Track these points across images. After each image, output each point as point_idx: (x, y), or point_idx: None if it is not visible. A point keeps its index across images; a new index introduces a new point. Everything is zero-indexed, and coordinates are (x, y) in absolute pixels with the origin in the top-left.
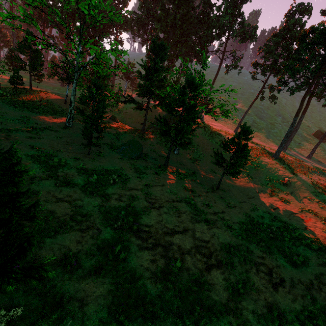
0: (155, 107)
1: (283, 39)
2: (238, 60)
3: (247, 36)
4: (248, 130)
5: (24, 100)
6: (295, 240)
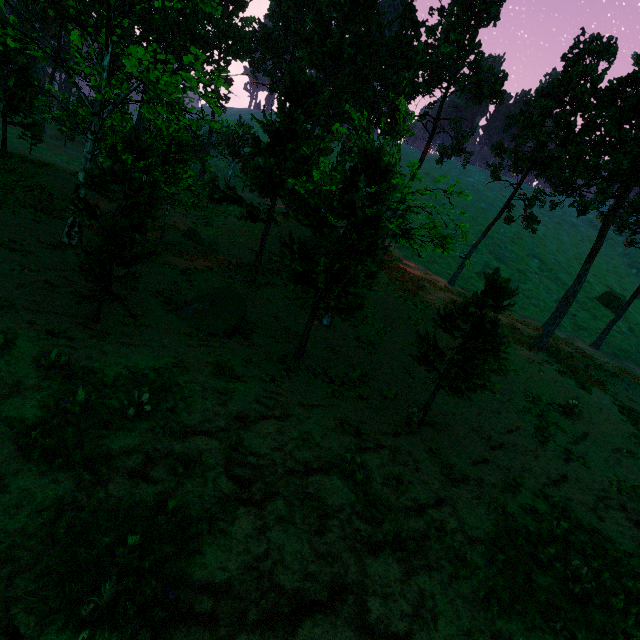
0: (286, 217)
1: (557, 104)
2: (465, 139)
3: (485, 91)
4: (506, 287)
5: None
6: (638, 605)
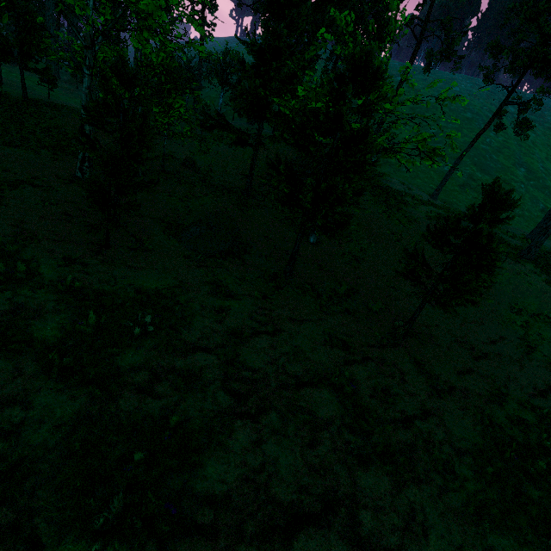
0: (272, 140)
1: None
2: (456, 41)
3: None
4: (508, 198)
5: (1, 120)
6: None
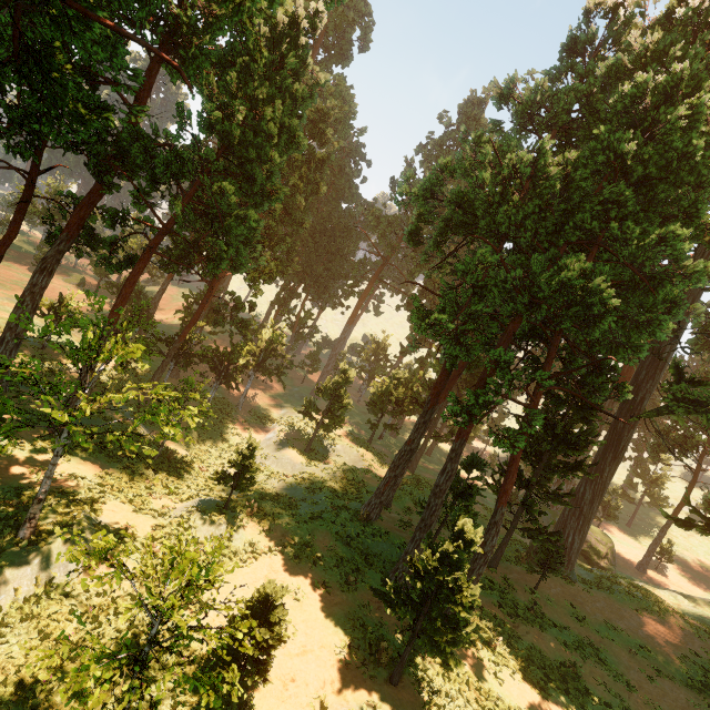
0: None
1: None
2: None
3: None
4: None
5: None
6: None
